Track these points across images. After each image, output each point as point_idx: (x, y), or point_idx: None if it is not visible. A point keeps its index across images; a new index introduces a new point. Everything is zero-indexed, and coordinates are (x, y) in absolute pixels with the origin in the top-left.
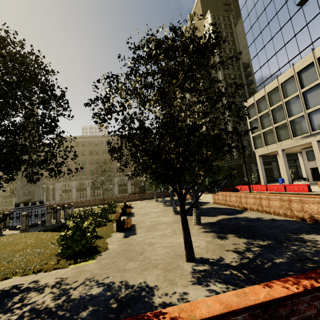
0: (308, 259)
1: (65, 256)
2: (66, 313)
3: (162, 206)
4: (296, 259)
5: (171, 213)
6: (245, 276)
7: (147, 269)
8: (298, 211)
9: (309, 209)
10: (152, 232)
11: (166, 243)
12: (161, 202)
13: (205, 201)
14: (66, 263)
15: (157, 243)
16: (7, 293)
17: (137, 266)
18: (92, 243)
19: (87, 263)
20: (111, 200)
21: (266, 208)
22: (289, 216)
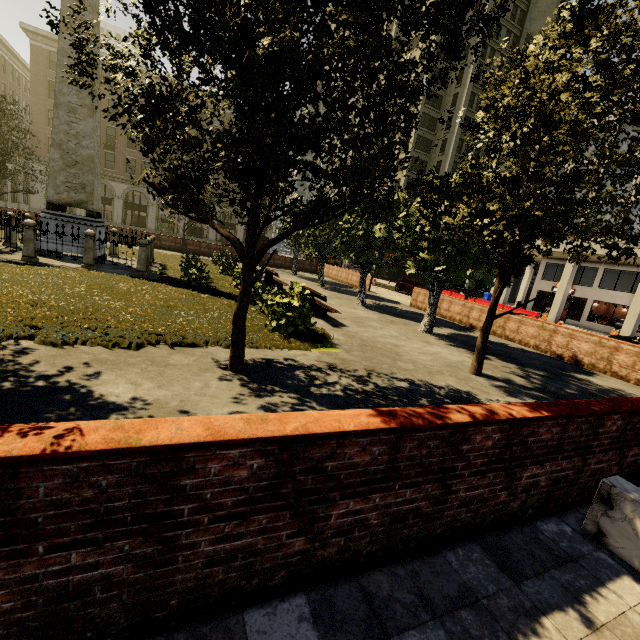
0: (597, 395)
1: (286, 335)
2: (401, 399)
3: (321, 288)
4: (586, 393)
5: (359, 306)
6: (552, 398)
7: (435, 374)
8: (559, 346)
9: (576, 347)
10: (370, 328)
11: (416, 349)
12: (307, 279)
13: (389, 298)
14: (305, 345)
15: (401, 345)
16: (272, 366)
17: (416, 368)
18: (315, 325)
19: (333, 351)
20: (196, 248)
21: (511, 333)
22: (542, 350)
